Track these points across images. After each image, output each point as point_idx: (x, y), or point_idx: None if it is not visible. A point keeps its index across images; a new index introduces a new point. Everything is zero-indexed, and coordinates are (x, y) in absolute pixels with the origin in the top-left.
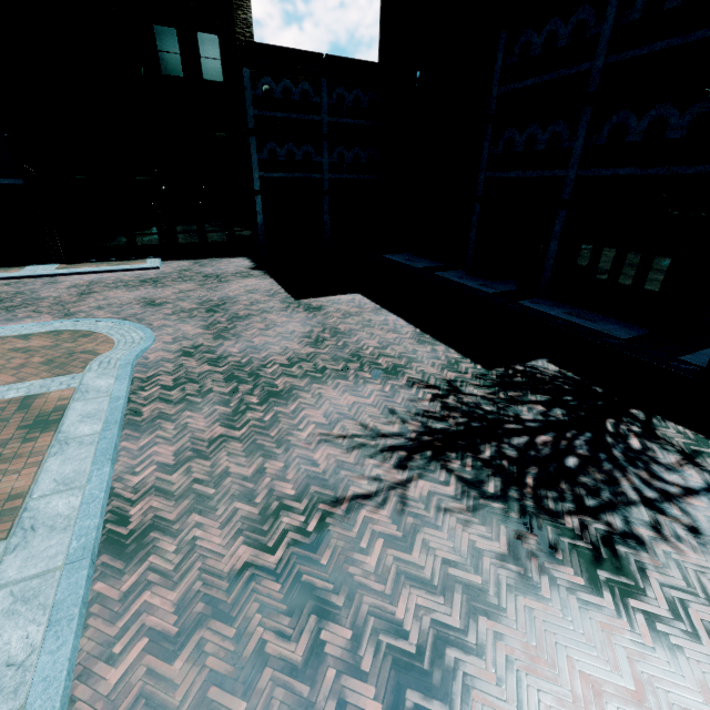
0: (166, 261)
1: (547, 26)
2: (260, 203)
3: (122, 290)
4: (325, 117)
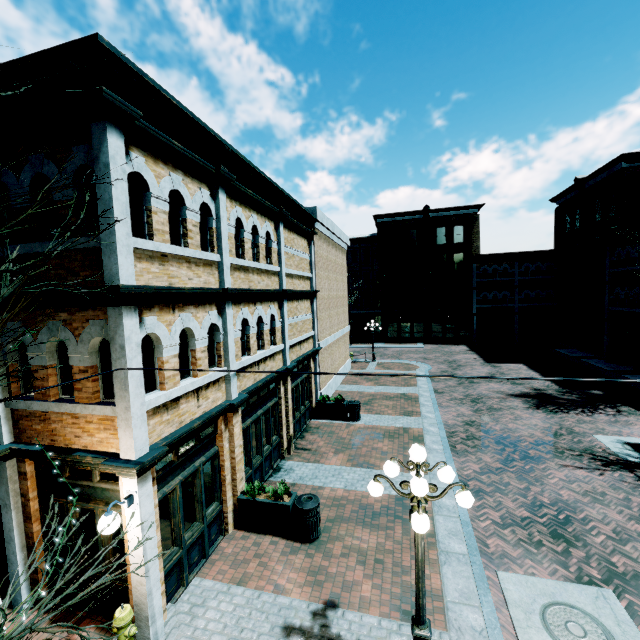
0: (425, 345)
1: (625, 248)
2: (475, 319)
3: (412, 354)
4: (516, 277)
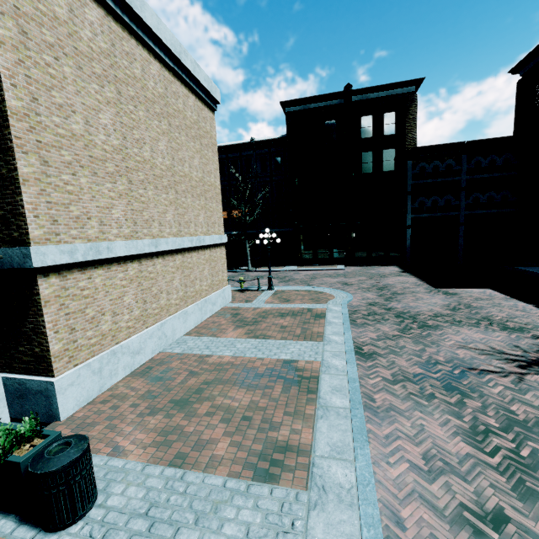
0: (347, 266)
1: None
2: (409, 233)
3: (329, 277)
4: (464, 176)
